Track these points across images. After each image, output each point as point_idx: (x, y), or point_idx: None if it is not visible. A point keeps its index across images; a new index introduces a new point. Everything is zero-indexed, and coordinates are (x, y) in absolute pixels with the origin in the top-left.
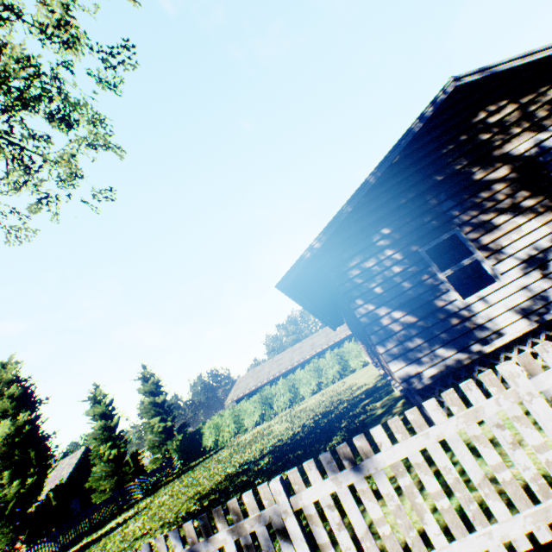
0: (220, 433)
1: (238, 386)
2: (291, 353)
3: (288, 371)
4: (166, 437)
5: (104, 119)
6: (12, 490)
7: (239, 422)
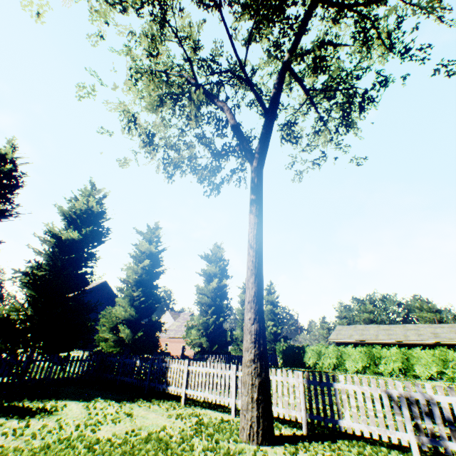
0: (320, 359)
1: (339, 332)
2: (402, 329)
3: (398, 344)
4: (273, 338)
5: (354, 107)
6: (211, 318)
7: (340, 360)
